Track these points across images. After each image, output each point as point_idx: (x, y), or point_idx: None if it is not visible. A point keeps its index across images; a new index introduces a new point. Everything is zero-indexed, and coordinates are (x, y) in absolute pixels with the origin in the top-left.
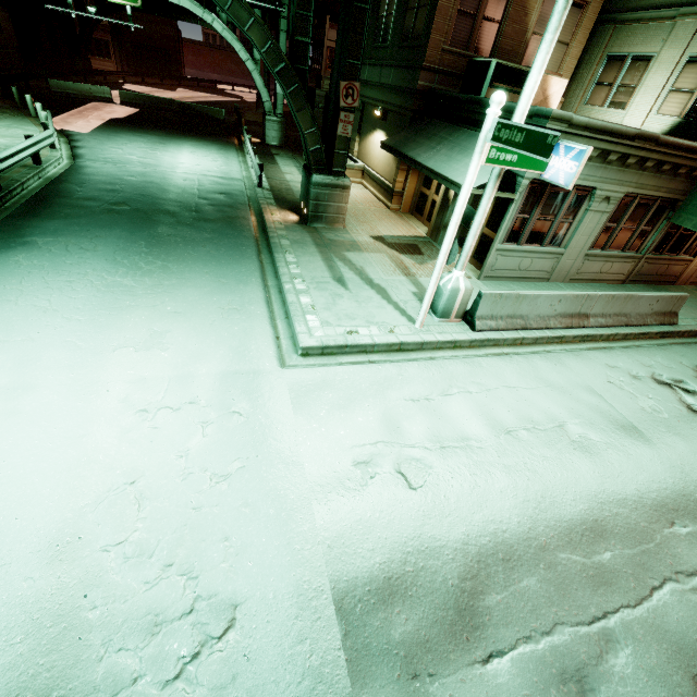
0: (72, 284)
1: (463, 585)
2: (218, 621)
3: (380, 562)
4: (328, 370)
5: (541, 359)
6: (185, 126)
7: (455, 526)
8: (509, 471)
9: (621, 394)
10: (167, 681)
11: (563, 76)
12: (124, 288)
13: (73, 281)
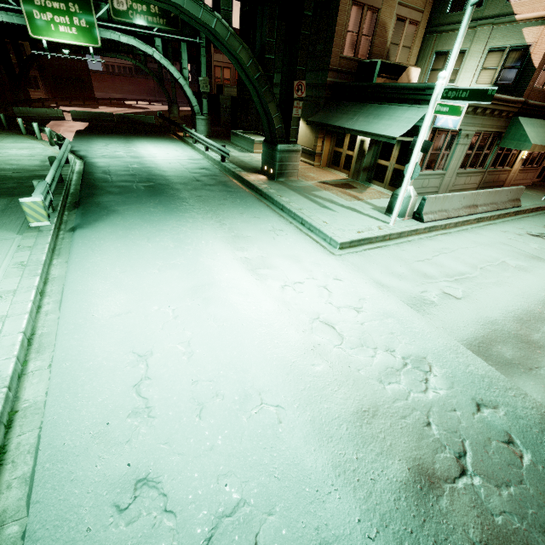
0: (170, 230)
1: (519, 333)
2: (422, 365)
3: (473, 330)
4: (363, 253)
5: (467, 233)
6: (132, 131)
7: (493, 311)
8: (496, 284)
9: (519, 243)
10: (424, 390)
11: None
12: (204, 227)
13: (169, 228)
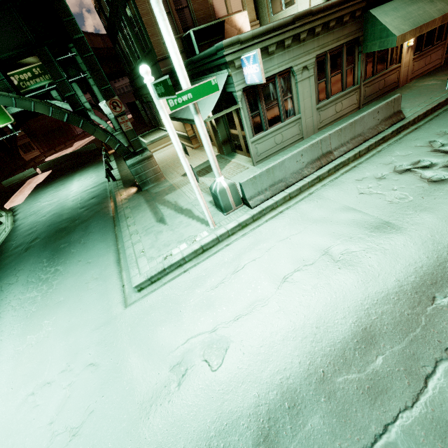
0: (0, 314)
1: None
2: None
3: None
4: (153, 295)
5: (306, 203)
6: (76, 165)
7: (248, 392)
8: (288, 316)
9: (371, 199)
10: None
11: (249, 9)
12: (30, 300)
13: (1, 312)
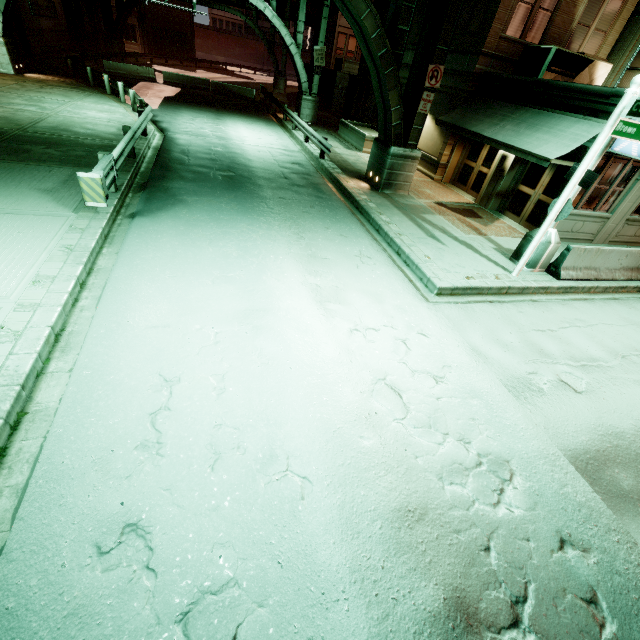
0: (238, 234)
1: None
2: (502, 470)
3: (586, 440)
4: (465, 306)
5: (617, 304)
6: (226, 104)
7: (623, 419)
8: (639, 384)
9: None
10: (494, 504)
11: None
12: (277, 238)
13: (237, 232)
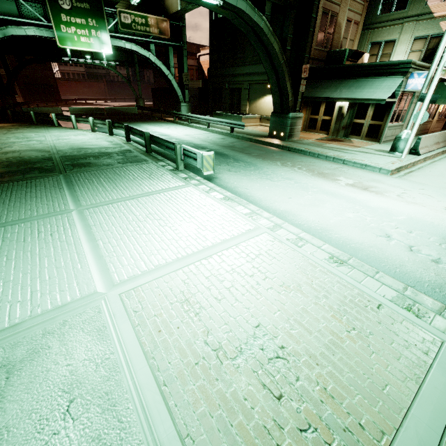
0: (273, 174)
1: None
2: None
3: None
4: (410, 175)
5: None
6: (128, 119)
7: None
8: None
9: None
10: None
11: None
12: (291, 170)
13: (270, 173)
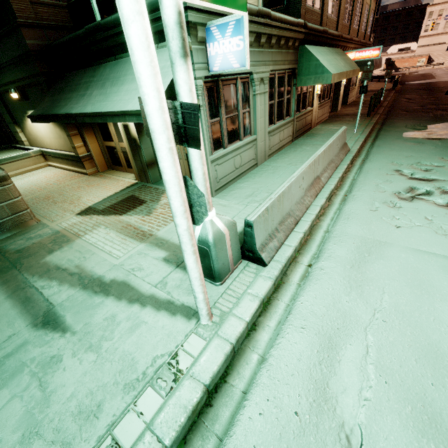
0: None
1: None
2: None
3: None
4: None
5: (340, 247)
6: None
7: None
8: None
9: (421, 234)
10: None
11: None
12: None
13: None
